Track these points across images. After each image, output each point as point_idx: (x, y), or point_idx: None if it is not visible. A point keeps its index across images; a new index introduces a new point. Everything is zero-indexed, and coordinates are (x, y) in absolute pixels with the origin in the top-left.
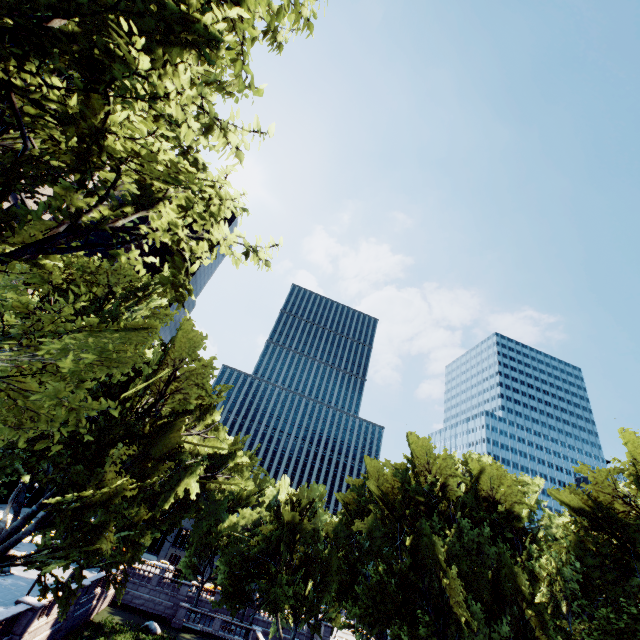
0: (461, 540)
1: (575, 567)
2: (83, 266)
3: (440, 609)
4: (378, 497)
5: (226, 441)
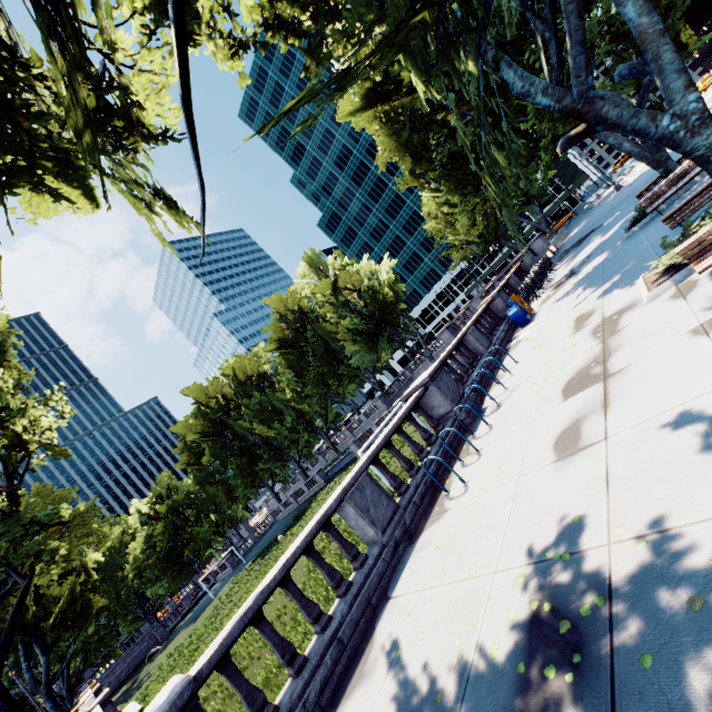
0: (251, 409)
1: (289, 373)
2: None
3: (267, 442)
4: (201, 438)
5: None
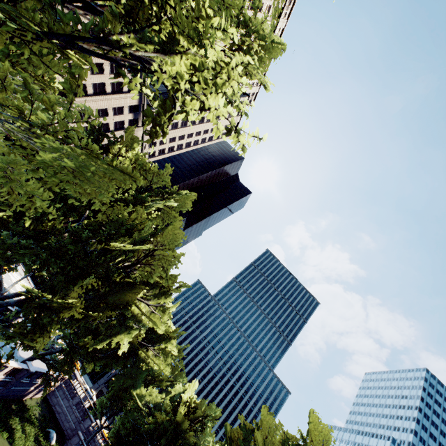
0: None
1: None
2: (142, 163)
3: None
4: None
5: (169, 327)
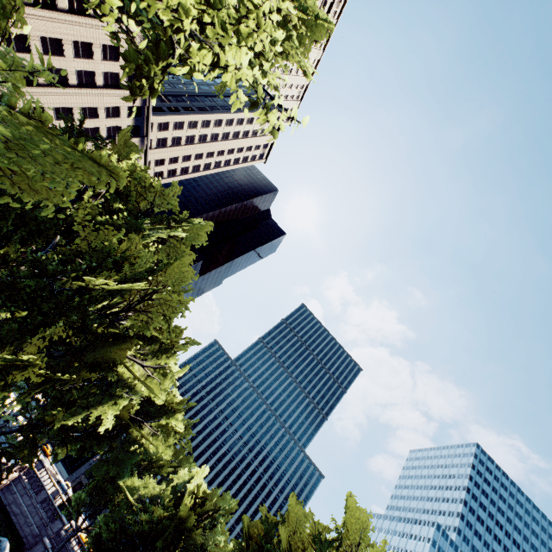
0: None
1: None
2: (141, 177)
3: None
4: None
5: (174, 398)
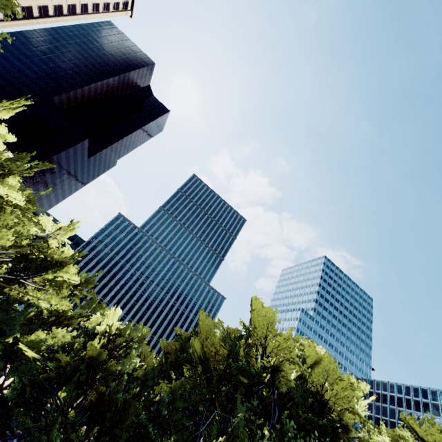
0: None
1: None
2: None
3: None
4: (197, 359)
5: (64, 254)
